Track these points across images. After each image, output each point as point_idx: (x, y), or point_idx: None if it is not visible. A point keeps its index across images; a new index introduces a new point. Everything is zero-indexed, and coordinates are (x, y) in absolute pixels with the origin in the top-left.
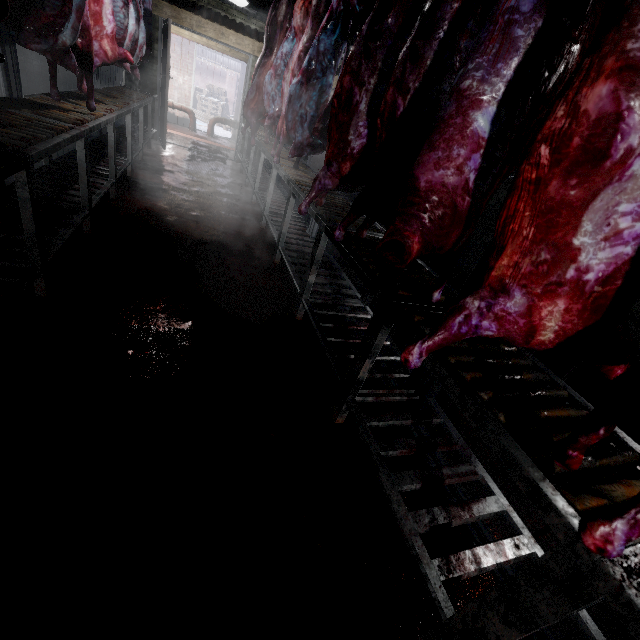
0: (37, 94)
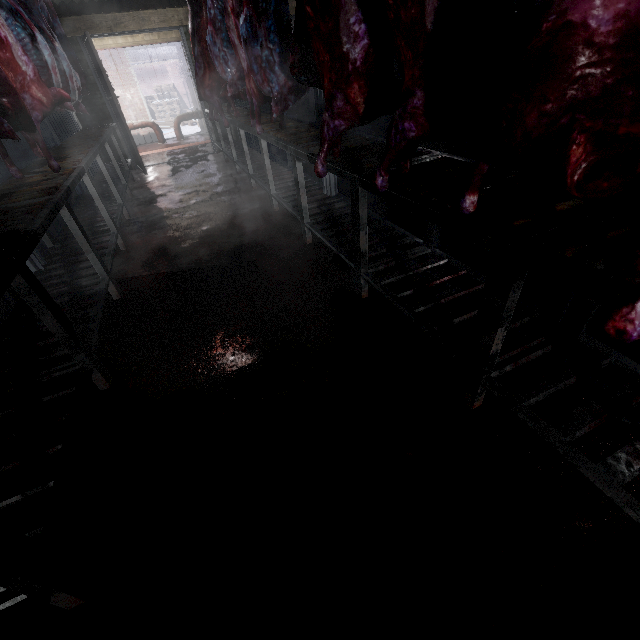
0: (6, 180)
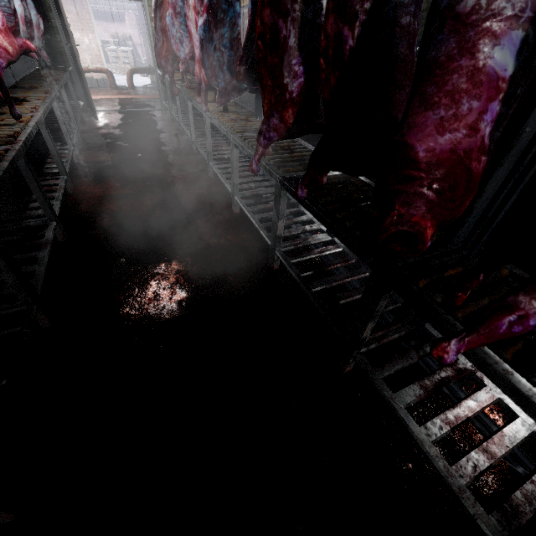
0: None
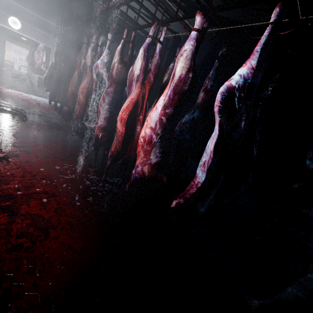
0: None
